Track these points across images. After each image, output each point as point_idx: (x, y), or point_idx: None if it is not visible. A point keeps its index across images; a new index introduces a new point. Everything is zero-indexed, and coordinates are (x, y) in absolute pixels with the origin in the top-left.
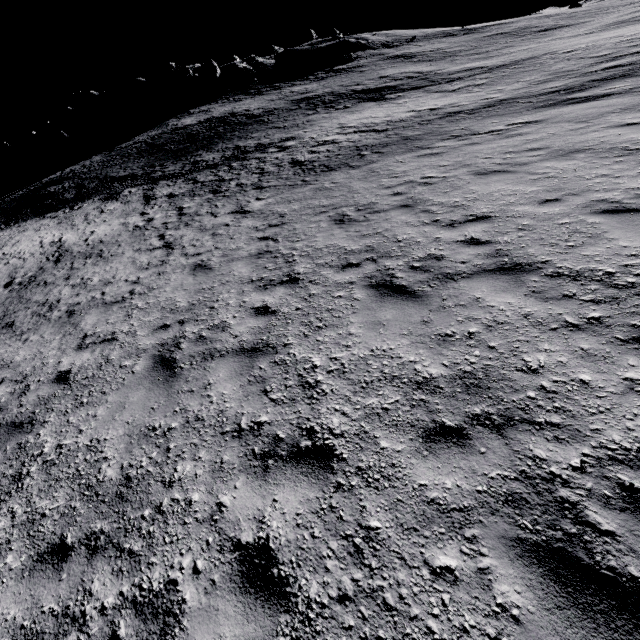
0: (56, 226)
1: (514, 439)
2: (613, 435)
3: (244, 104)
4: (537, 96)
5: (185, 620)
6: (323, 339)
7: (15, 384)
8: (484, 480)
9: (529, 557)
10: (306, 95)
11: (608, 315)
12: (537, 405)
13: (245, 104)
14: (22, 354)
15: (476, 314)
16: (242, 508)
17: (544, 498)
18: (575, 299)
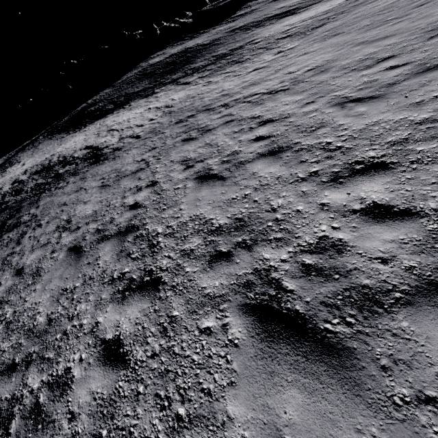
0: (131, 110)
1: None
2: None
3: (190, 43)
4: None
5: None
6: None
7: (280, 84)
8: None
9: None
10: (233, 28)
11: None
12: None
13: (191, 43)
14: (254, 90)
15: None
16: None
17: None
18: None
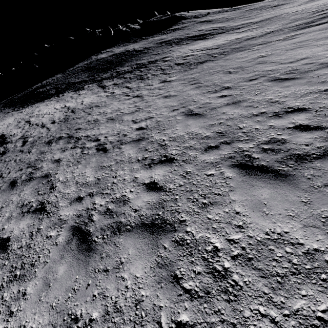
0: (57, 102)
1: None
2: None
3: (130, 46)
4: (291, 27)
5: (288, 140)
6: (265, 94)
7: (116, 135)
8: None
9: None
10: (163, 40)
11: None
12: None
13: (131, 46)
14: (104, 131)
15: None
16: (281, 123)
17: None
18: None
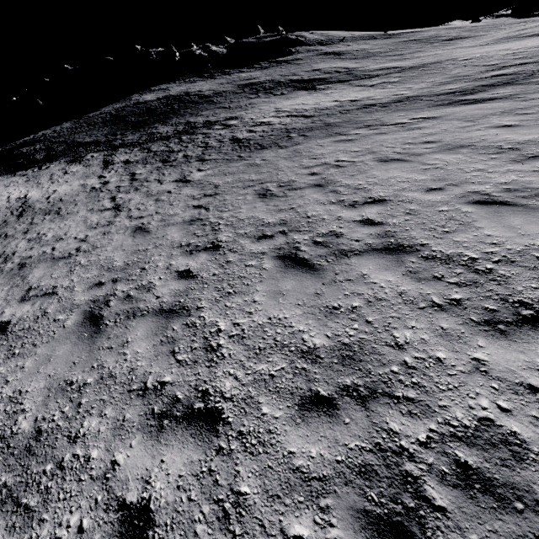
0: (24, 183)
1: (375, 411)
2: (457, 412)
3: (198, 85)
4: (437, 95)
5: None
6: (231, 305)
7: None
8: (344, 450)
9: (371, 530)
10: (250, 81)
11: (467, 298)
12: (398, 379)
13: (198, 85)
14: None
15: (360, 289)
16: (133, 467)
17: (392, 471)
18: (442, 281)
